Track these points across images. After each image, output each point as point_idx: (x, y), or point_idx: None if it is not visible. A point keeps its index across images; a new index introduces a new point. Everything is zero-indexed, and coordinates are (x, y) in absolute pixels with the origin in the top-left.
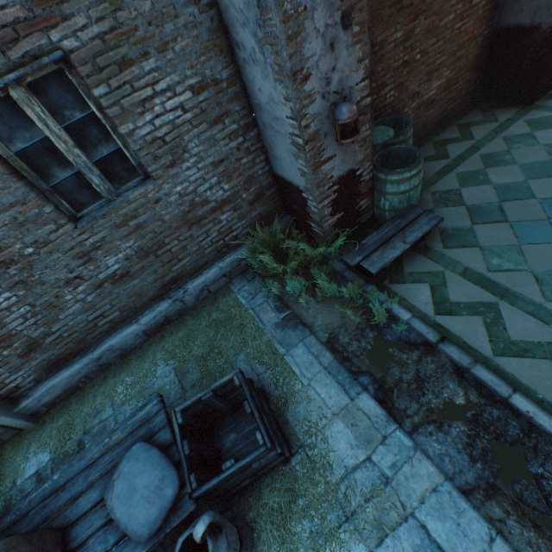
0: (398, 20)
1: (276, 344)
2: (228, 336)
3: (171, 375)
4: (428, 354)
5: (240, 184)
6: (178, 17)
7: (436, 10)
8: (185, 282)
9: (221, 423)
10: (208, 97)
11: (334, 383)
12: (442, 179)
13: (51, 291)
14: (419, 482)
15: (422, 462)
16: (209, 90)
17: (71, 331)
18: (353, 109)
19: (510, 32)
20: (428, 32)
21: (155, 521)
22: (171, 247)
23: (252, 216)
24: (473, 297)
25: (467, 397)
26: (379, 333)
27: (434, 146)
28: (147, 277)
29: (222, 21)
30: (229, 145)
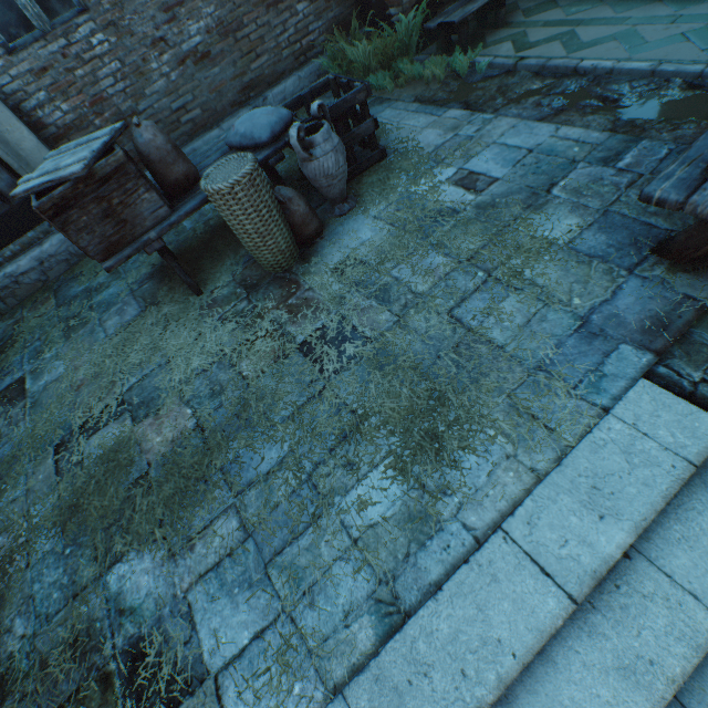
0: None
1: None
2: None
3: None
4: (509, 77)
5: None
6: None
7: None
8: (264, 92)
9: None
10: None
11: (422, 116)
12: None
13: (139, 51)
14: (500, 129)
15: (502, 121)
16: None
17: (156, 119)
18: None
19: None
20: None
21: (276, 124)
22: (249, 32)
23: (328, 19)
24: (551, 35)
25: (543, 83)
26: (463, 82)
27: None
28: (227, 69)
29: None
30: None
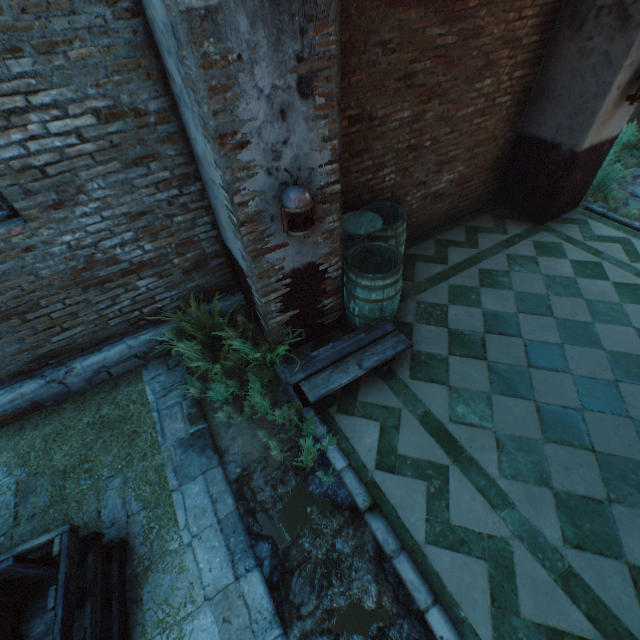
0: (407, 97)
1: (169, 471)
2: (110, 446)
3: (8, 493)
4: (351, 525)
5: (171, 245)
6: (76, 14)
7: (454, 98)
8: (73, 358)
9: (45, 588)
10: (124, 130)
11: (223, 547)
12: (433, 288)
13: None
14: None
15: None
16: (126, 120)
17: None
18: (304, 198)
19: (532, 142)
20: (442, 119)
21: None
22: (51, 310)
23: (187, 287)
24: (424, 453)
25: (380, 599)
26: (303, 480)
27: (436, 244)
28: (7, 345)
29: (153, 37)
30: (156, 195)
